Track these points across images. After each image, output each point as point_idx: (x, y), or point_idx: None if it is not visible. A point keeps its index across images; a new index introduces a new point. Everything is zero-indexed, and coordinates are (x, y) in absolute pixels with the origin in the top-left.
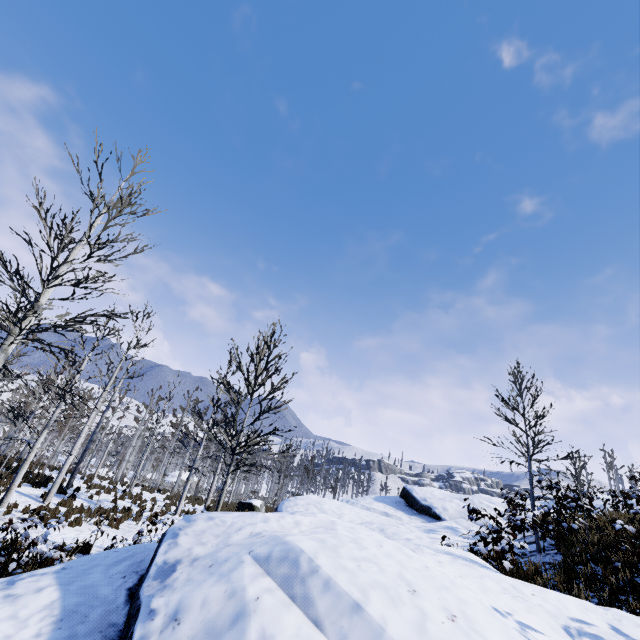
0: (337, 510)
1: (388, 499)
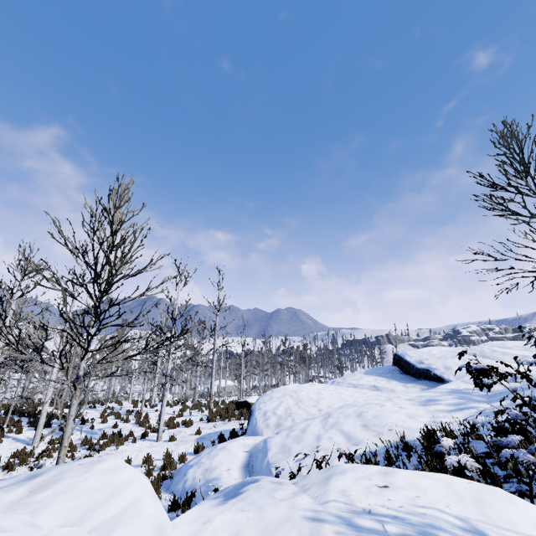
0: (314, 396)
1: (380, 370)
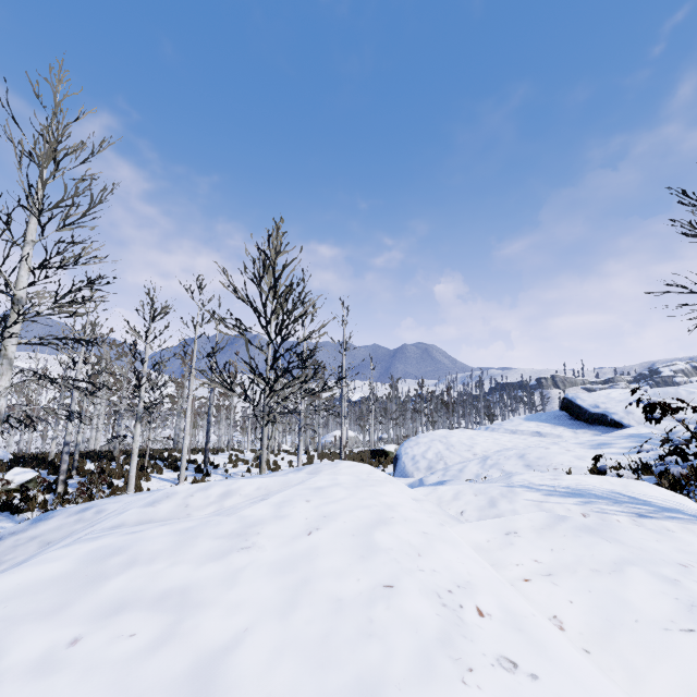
0: (467, 441)
1: (544, 416)
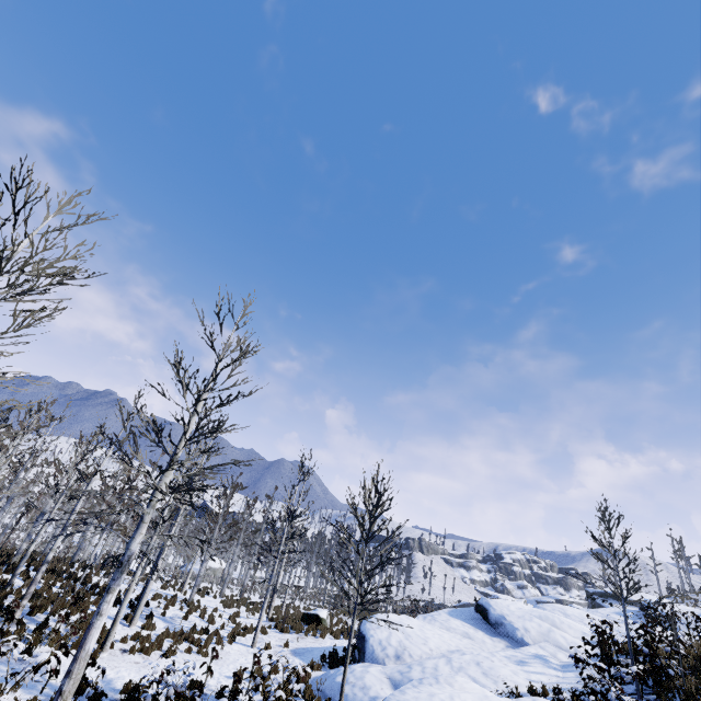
0: (421, 633)
1: (463, 614)
